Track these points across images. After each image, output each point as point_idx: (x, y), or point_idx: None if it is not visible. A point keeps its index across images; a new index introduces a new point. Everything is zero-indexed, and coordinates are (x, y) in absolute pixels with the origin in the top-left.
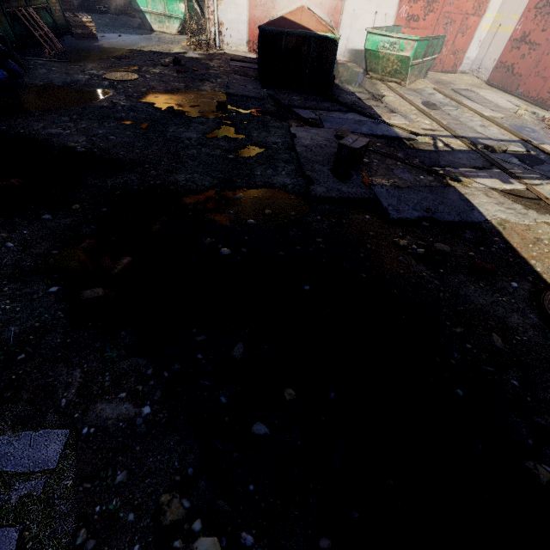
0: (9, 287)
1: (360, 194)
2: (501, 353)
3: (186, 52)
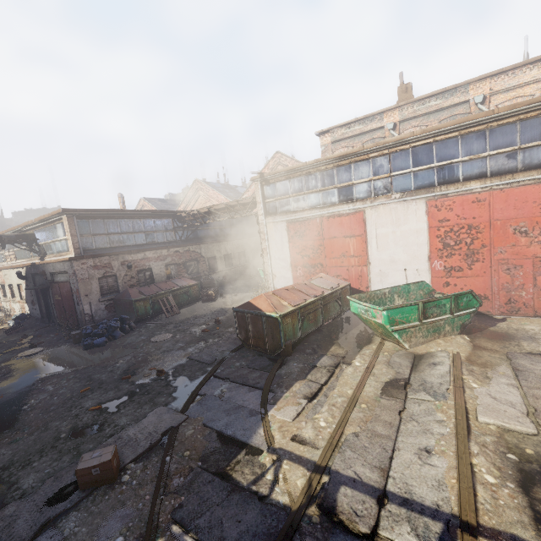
0: None
1: (11, 537)
2: None
3: None
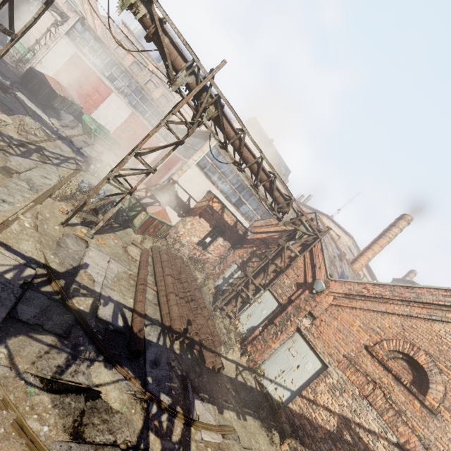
0: None
1: None
2: None
3: (5, 58)
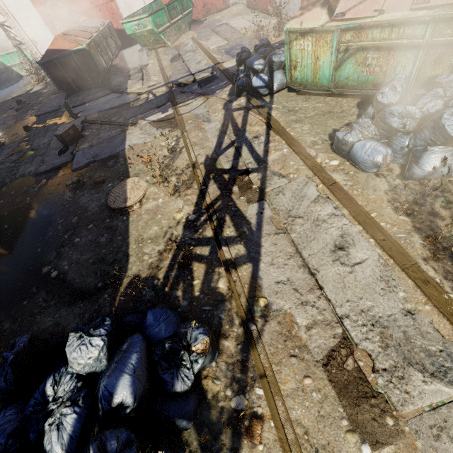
0: None
1: (63, 161)
2: (72, 225)
3: (33, 88)
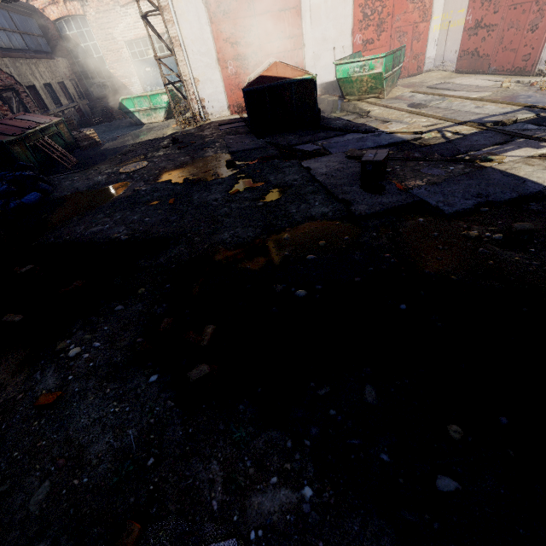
0: (110, 388)
1: (403, 201)
2: None
3: (179, 132)
